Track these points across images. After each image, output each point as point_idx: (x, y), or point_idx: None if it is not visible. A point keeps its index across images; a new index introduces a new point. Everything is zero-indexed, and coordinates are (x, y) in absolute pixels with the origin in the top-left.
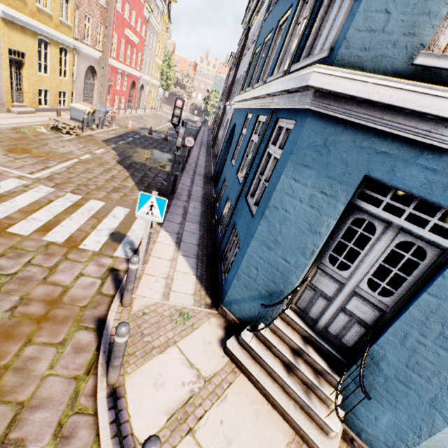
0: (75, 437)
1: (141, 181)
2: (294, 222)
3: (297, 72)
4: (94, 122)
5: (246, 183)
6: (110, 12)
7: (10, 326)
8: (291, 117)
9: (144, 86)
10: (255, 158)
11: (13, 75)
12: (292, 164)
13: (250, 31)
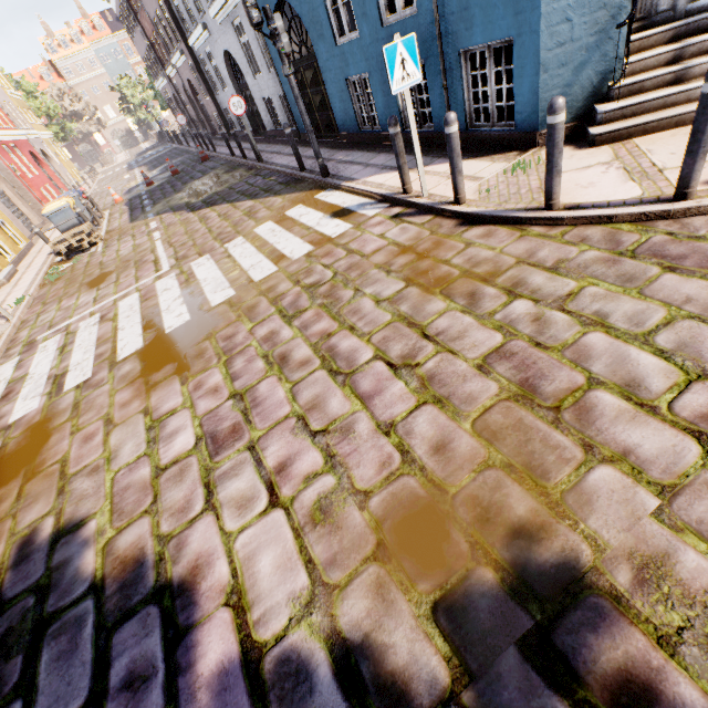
0: (588, 236)
1: (251, 196)
2: None
3: None
4: None
5: None
6: None
7: (412, 272)
8: None
9: (44, 151)
10: None
11: None
12: None
13: None
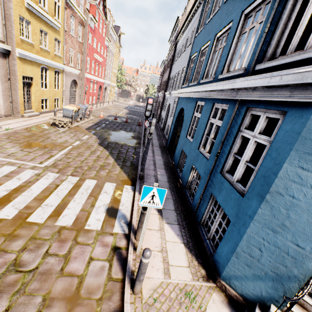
0: None
1: (118, 157)
2: (305, 208)
3: (287, 70)
4: (78, 116)
5: (217, 159)
6: (84, 45)
7: None
8: (276, 108)
9: (107, 88)
10: (225, 139)
11: (25, 92)
12: (296, 153)
13: (178, 45)
